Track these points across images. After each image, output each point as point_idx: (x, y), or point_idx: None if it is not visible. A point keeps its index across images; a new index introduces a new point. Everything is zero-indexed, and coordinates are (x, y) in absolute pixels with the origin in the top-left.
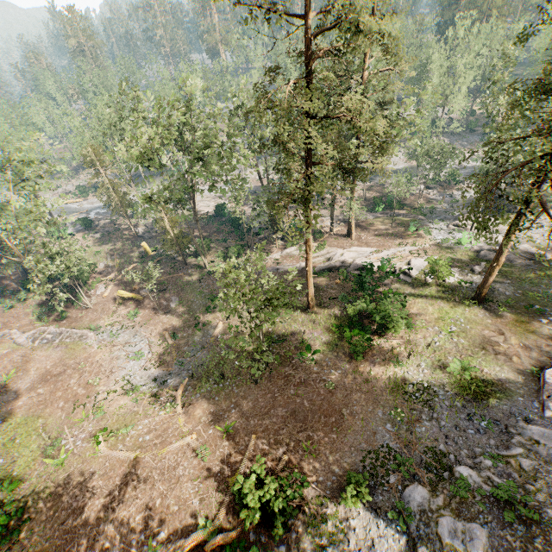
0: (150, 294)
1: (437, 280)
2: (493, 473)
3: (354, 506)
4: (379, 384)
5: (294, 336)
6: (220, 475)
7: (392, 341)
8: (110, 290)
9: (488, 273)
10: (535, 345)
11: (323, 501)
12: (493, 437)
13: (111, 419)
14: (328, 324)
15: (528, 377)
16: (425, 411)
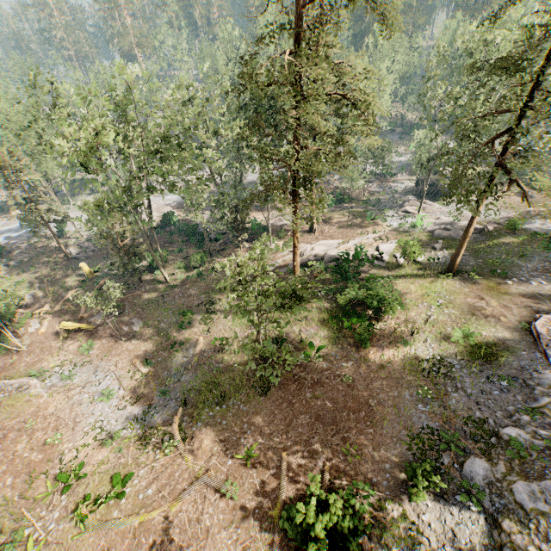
0: (104, 321)
1: (409, 261)
2: (535, 426)
3: (422, 500)
4: (394, 367)
5: (290, 337)
6: (258, 511)
7: (390, 324)
8: (48, 324)
9: (459, 246)
10: (512, 304)
11: (385, 505)
12: (517, 393)
13: (92, 482)
14: (321, 318)
15: (520, 332)
16: (448, 384)
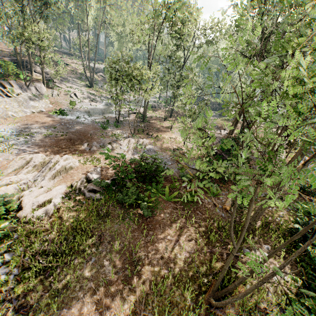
0: None
1: None
2: None
3: None
4: None
5: None
6: None
7: None
8: None
9: None
10: None
11: None
12: None
13: None
14: None
15: None
16: None
